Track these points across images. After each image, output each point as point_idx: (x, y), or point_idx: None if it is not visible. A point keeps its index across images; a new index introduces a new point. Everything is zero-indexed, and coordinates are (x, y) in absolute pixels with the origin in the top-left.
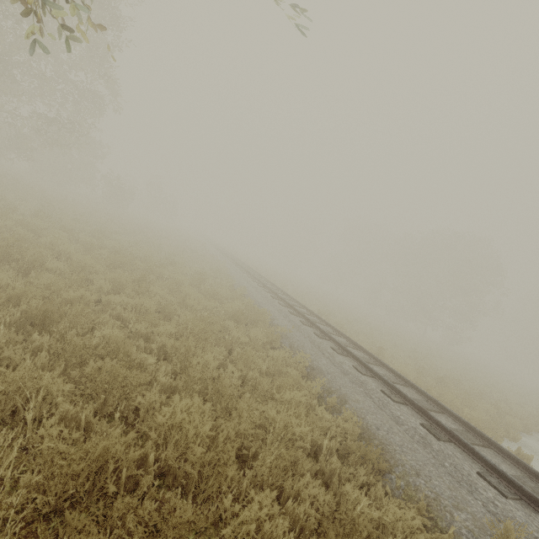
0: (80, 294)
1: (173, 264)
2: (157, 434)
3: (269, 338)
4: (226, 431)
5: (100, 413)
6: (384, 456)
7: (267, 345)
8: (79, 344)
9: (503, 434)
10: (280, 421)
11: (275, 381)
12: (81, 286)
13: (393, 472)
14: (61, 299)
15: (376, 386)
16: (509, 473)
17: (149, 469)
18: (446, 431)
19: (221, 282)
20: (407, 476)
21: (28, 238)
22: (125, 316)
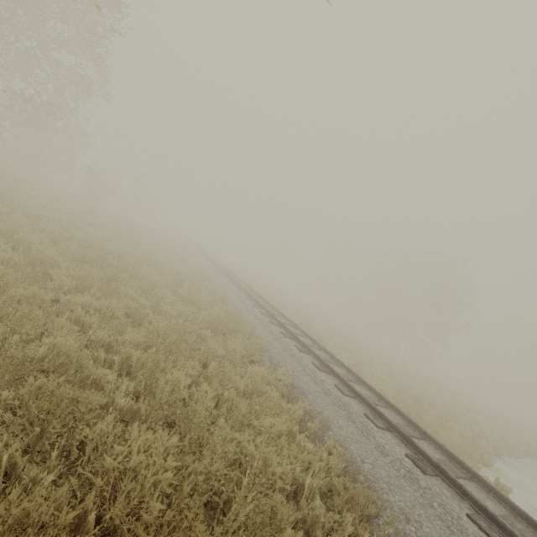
0: (32, 291)
1: (149, 263)
2: (105, 480)
3: (248, 350)
4: (194, 476)
5: (34, 447)
6: (370, 496)
7: (246, 359)
8: (17, 356)
9: (477, 460)
10: (258, 458)
11: (254, 402)
12: (36, 282)
13: (381, 516)
14: (8, 296)
15: (359, 408)
16: (496, 512)
17: (86, 536)
18: (432, 463)
19: (200, 286)
20: (396, 522)
21: None
22: (85, 320)
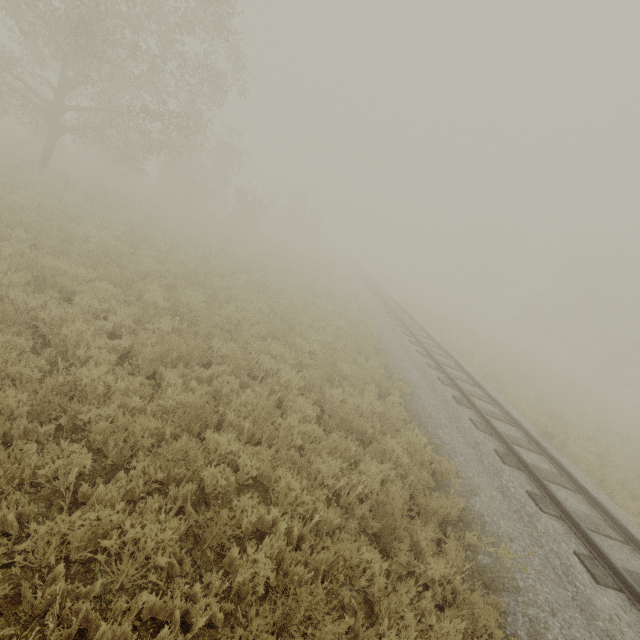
0: None
1: (285, 337)
2: None
3: (478, 633)
4: None
5: None
6: None
7: None
8: None
9: None
10: None
11: None
12: None
13: None
14: None
15: None
16: None
17: None
18: None
19: (363, 374)
20: None
21: (34, 307)
22: (46, 632)
